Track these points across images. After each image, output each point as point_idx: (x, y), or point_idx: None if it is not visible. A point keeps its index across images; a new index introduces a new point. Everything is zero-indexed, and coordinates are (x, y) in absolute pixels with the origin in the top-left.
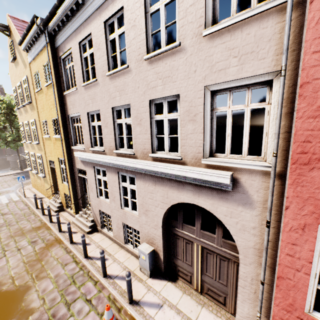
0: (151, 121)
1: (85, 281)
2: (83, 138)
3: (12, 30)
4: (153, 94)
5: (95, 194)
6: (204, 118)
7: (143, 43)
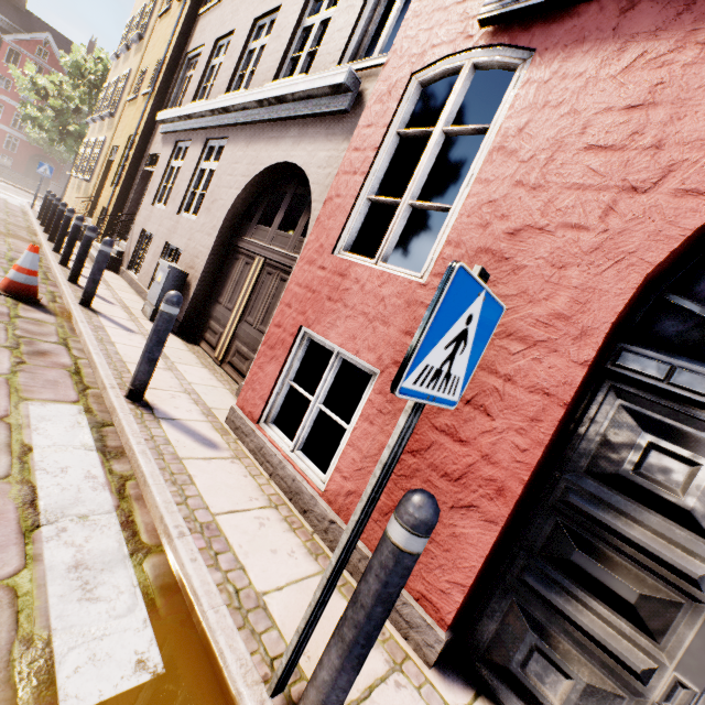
0: (298, 32)
1: None
2: (188, 90)
3: None
4: None
5: (152, 197)
6: (368, 2)
7: None
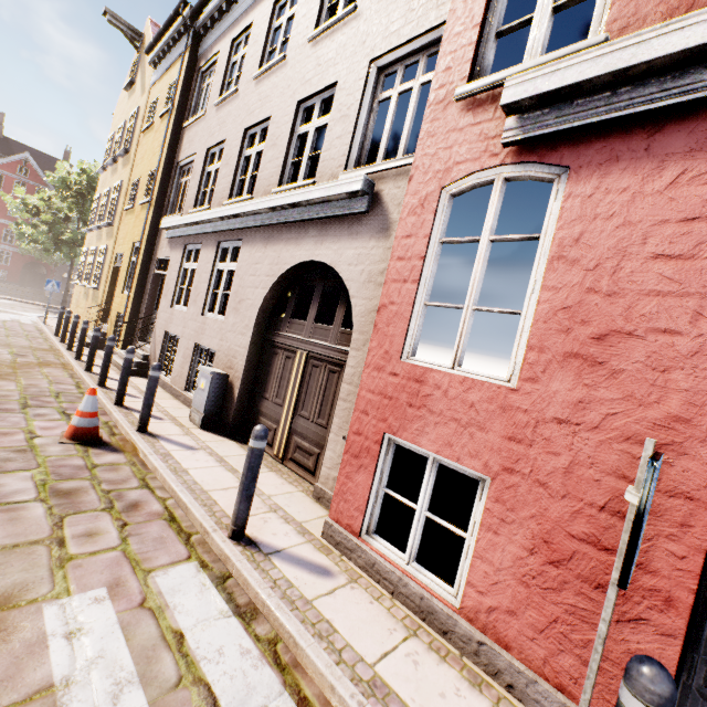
0: (293, 139)
1: (78, 401)
2: (187, 196)
3: (147, 40)
4: (305, 91)
5: (170, 300)
6: (361, 110)
7: (313, 19)
